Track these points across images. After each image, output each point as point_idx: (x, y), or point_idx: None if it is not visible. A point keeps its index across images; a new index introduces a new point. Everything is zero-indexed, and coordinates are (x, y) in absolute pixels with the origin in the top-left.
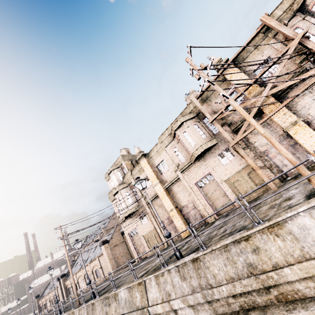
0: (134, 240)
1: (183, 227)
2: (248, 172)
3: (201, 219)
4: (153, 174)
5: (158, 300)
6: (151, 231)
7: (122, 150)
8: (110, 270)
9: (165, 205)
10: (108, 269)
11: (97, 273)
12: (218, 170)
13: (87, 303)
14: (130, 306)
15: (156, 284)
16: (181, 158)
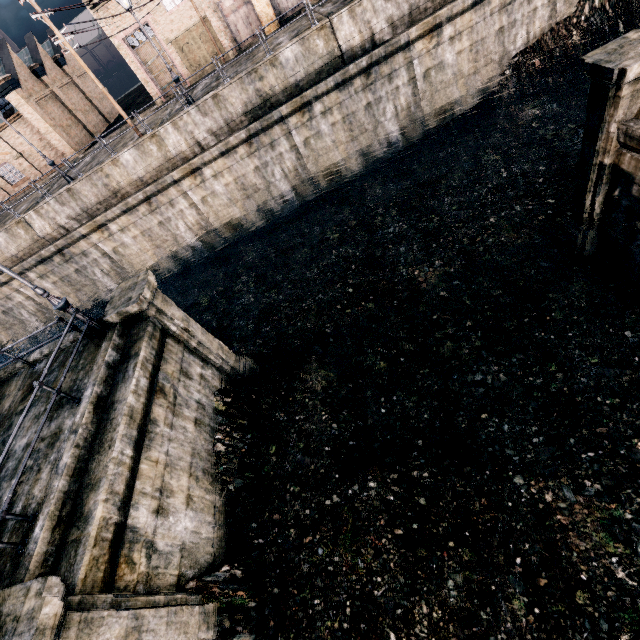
0: (143, 57)
1: (271, 12)
2: None
3: None
4: None
5: (353, 35)
6: (192, 28)
7: None
8: (65, 151)
9: None
10: (50, 155)
11: (7, 176)
12: None
13: (198, 102)
14: (307, 61)
15: (351, 19)
16: None
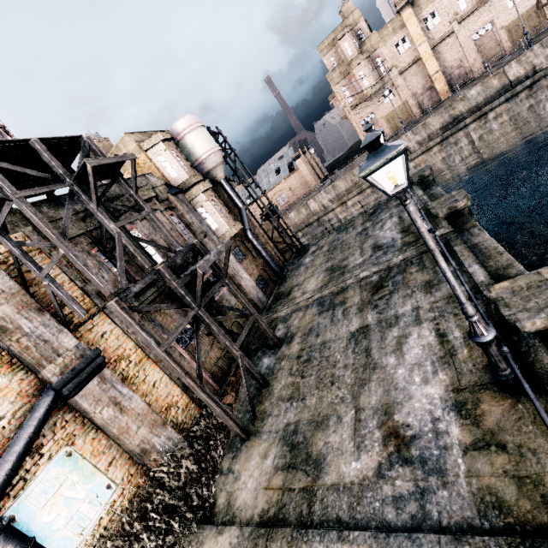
0: None
1: (446, 88)
2: (529, 15)
3: (464, 78)
4: (419, 31)
5: (519, 72)
6: (397, 108)
7: (347, 2)
8: (312, 184)
9: (428, 69)
10: (303, 188)
11: (280, 201)
12: (502, 15)
13: (413, 129)
14: (485, 92)
15: (517, 64)
16: (462, 5)
